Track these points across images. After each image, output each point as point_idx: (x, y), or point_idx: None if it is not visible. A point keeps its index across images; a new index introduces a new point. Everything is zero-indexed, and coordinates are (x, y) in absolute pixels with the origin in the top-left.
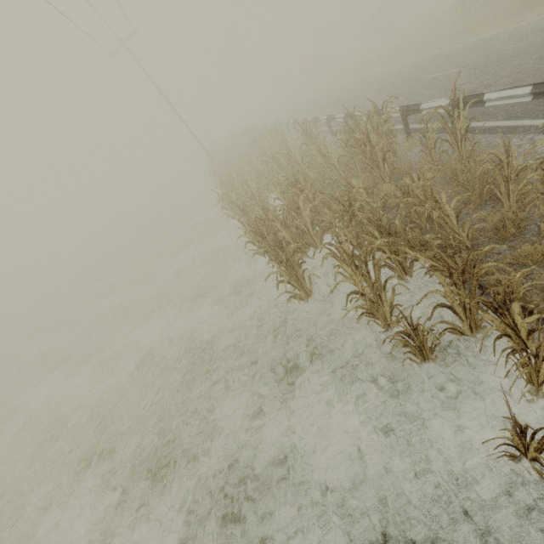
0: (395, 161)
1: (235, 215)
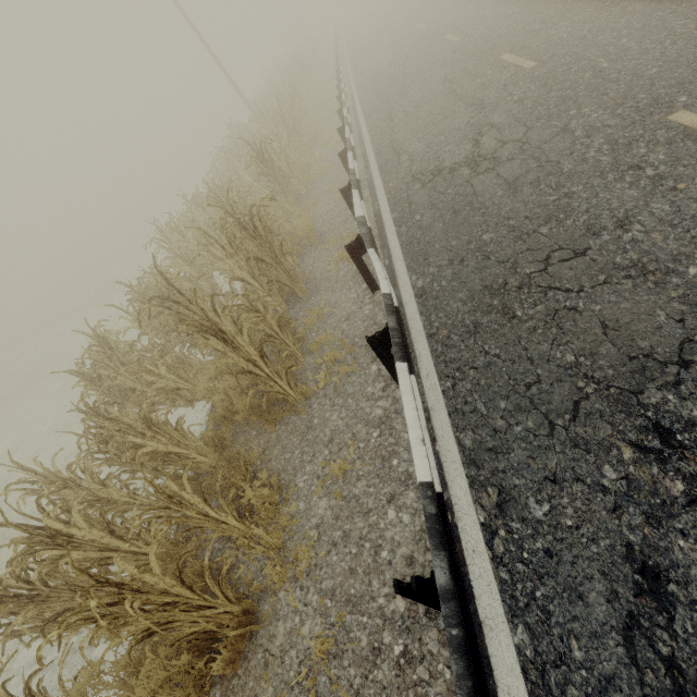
0: (301, 289)
1: None
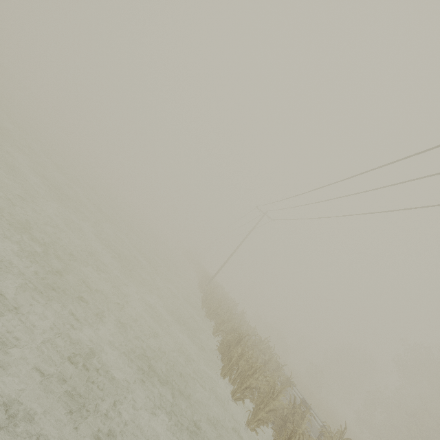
0: None
1: (226, 377)
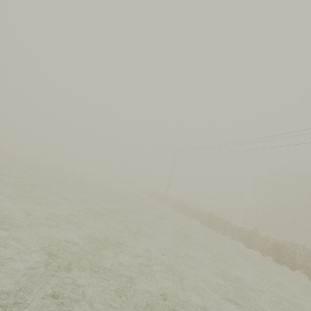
0: None
1: (217, 231)
